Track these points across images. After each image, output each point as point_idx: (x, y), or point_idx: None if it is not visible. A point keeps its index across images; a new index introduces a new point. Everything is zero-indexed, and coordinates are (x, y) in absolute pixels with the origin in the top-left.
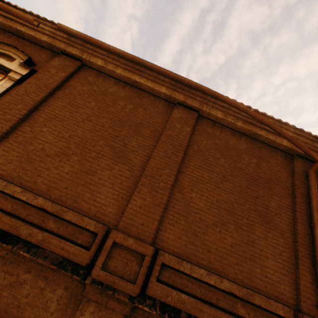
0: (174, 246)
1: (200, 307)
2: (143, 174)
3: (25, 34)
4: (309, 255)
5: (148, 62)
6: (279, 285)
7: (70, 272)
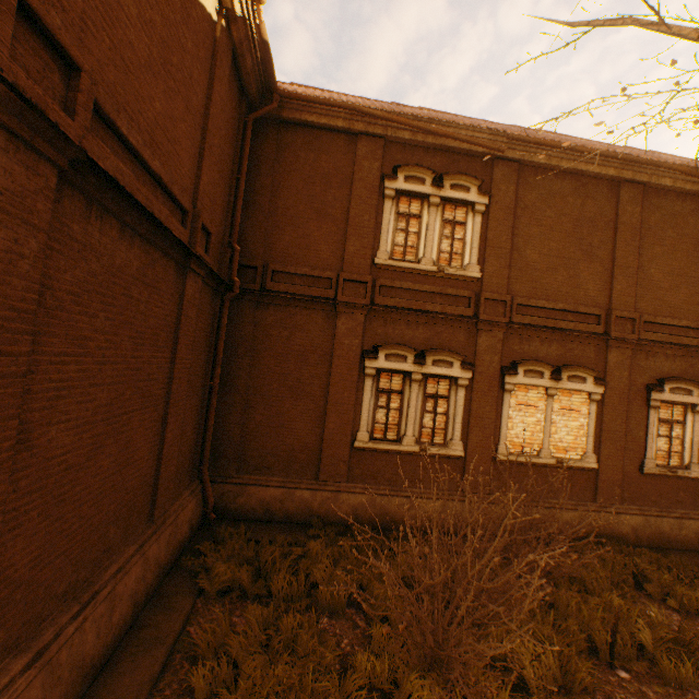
0: (646, 310)
1: (670, 337)
2: (614, 267)
3: (457, 149)
4: None
5: (605, 152)
6: None
7: (601, 336)
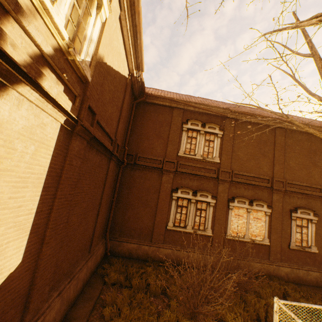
0: (288, 178)
1: (299, 190)
2: (274, 160)
3: (211, 114)
4: None
5: (268, 117)
6: (319, 182)
7: (269, 188)
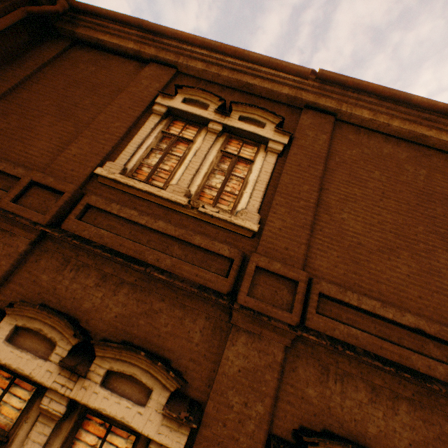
0: None
1: None
2: None
3: (256, 87)
4: None
5: None
6: None
7: None
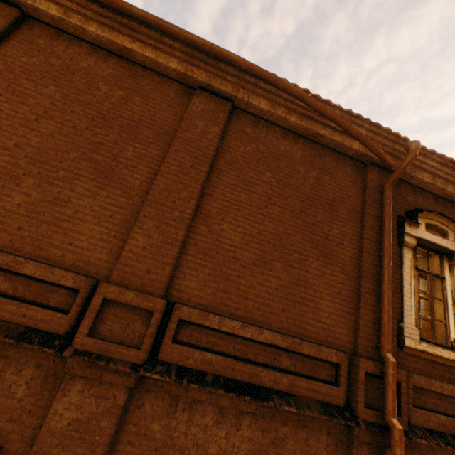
0: (197, 296)
1: (232, 366)
2: (146, 201)
3: None
4: (374, 291)
5: (140, 9)
6: (335, 330)
7: (37, 345)
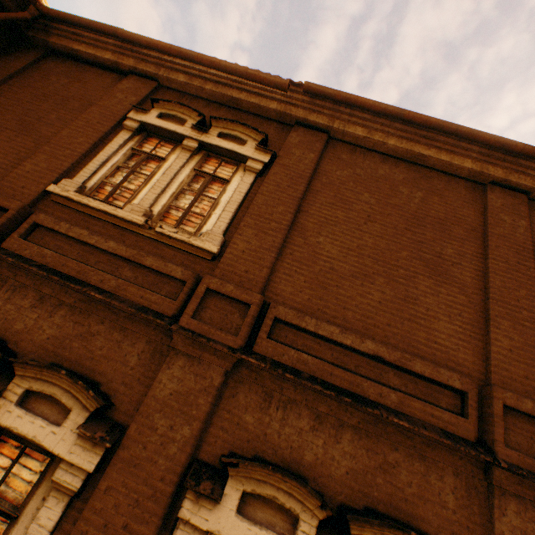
0: None
1: None
2: (490, 299)
3: (243, 102)
4: None
5: (452, 123)
6: None
7: (471, 449)
